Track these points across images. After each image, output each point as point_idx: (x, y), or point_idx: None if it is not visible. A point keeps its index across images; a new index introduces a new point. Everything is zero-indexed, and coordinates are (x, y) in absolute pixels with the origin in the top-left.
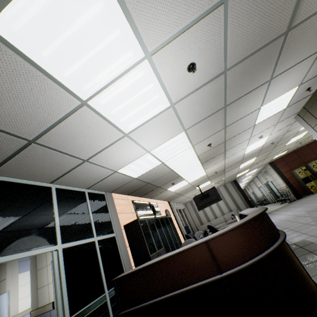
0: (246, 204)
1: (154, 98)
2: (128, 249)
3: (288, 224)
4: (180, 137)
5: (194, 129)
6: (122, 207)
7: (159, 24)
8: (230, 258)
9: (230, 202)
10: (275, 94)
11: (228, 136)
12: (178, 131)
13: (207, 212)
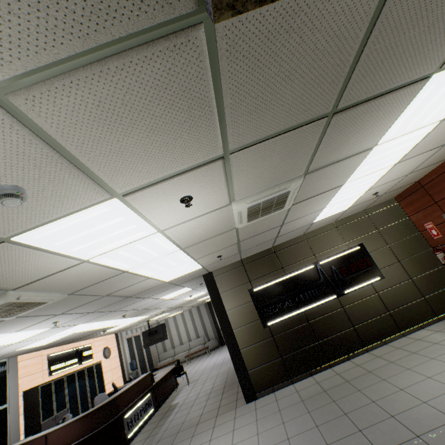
0: (215, 331)
1: (31, 332)
2: (21, 416)
3: (205, 374)
4: (80, 325)
5: (93, 320)
6: (28, 369)
7: (15, 329)
8: (57, 444)
9: (199, 327)
10: (166, 294)
11: (143, 308)
12: (73, 326)
13: (174, 336)
